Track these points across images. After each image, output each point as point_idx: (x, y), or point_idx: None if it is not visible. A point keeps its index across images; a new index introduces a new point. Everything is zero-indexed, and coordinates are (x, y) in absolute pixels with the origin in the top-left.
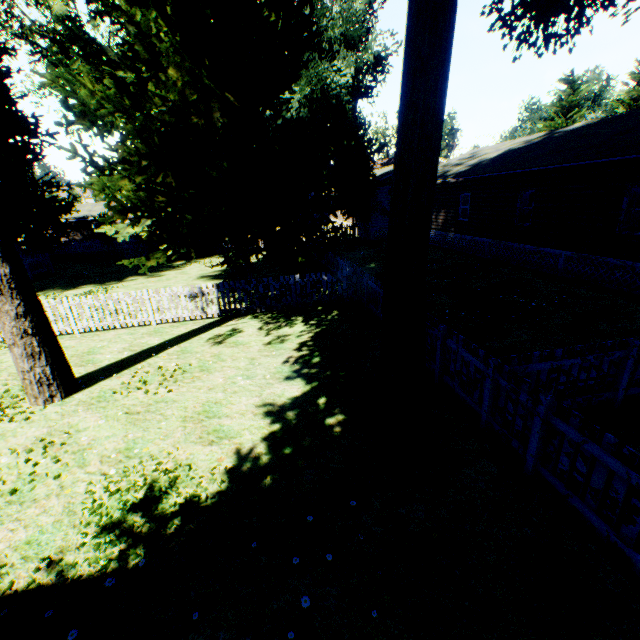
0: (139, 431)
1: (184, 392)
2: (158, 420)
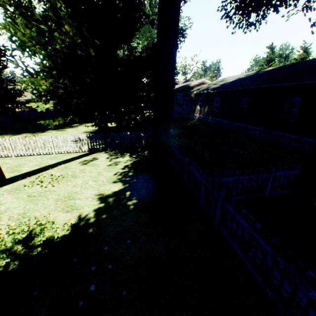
0: (32, 205)
1: (61, 187)
2: (44, 200)
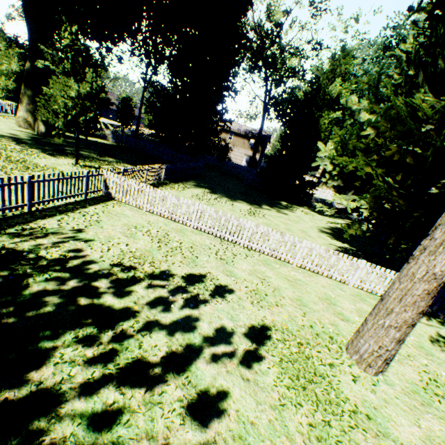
0: None
1: None
2: None
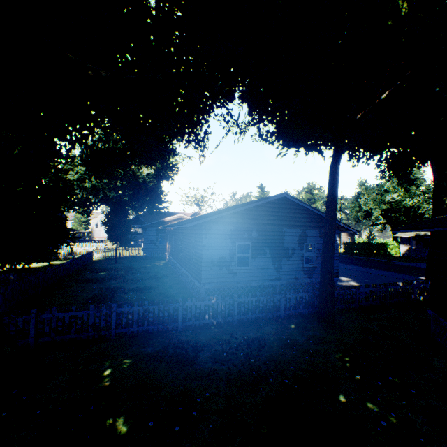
0: None
1: None
2: None
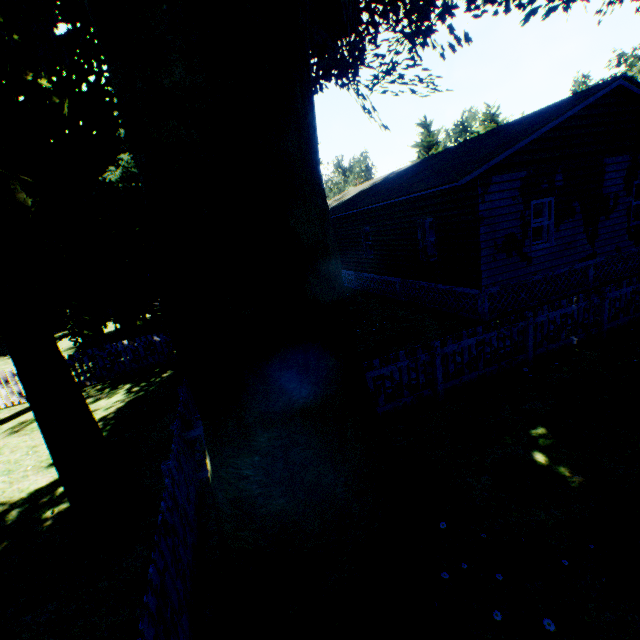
0: None
1: None
2: None
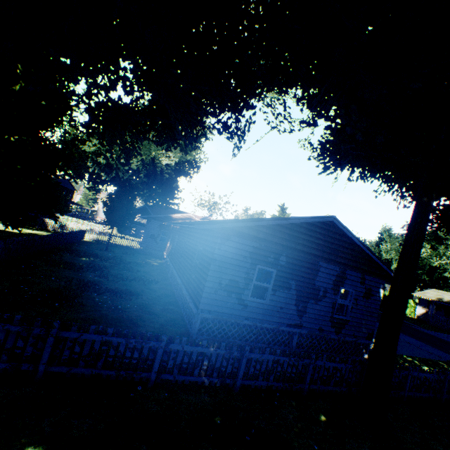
0: None
1: None
2: None
